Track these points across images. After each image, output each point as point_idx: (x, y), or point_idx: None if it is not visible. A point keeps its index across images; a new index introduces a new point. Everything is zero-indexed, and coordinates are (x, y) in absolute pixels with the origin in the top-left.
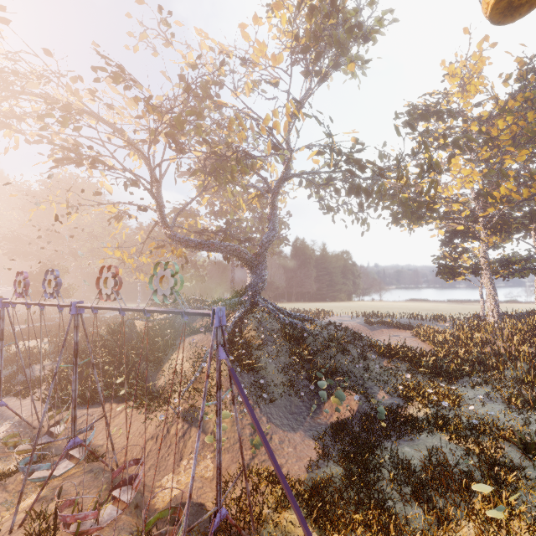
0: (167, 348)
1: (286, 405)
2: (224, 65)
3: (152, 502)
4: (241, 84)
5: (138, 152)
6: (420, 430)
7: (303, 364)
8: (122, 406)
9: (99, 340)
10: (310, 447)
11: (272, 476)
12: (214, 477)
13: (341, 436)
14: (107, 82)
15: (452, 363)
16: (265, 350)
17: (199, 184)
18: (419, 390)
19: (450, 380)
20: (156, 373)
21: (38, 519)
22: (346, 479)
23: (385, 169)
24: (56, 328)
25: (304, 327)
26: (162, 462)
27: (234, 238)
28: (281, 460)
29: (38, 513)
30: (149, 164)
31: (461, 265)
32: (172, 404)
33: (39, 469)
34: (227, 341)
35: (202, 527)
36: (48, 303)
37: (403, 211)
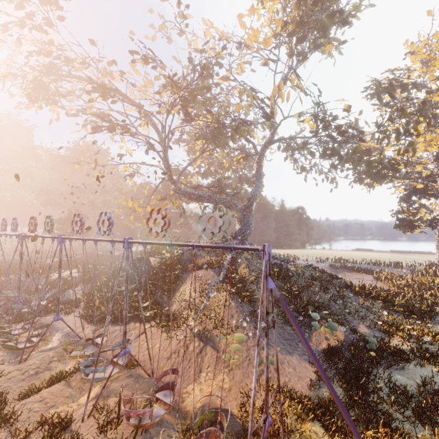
0: (178, 280)
1: (280, 332)
2: (224, 49)
3: (183, 405)
4: (234, 65)
5: (151, 122)
6: (408, 360)
7: (291, 299)
8: (148, 325)
9: (120, 272)
10: (307, 369)
11: (288, 392)
12: (231, 389)
13: (334, 362)
14: (132, 65)
15: (418, 304)
16: (257, 285)
17: (200, 148)
18: (397, 326)
19: (423, 319)
20: (169, 300)
21: (103, 412)
22: (349, 399)
23: (357, 135)
24: (80, 262)
25: (288, 268)
26: (185, 373)
27: (223, 192)
28: (285, 378)
29: (101, 407)
30: (164, 131)
31: (419, 218)
32: (188, 326)
33: (96, 371)
34: (225, 276)
35: (233, 430)
36: (102, 239)
37: (366, 171)
